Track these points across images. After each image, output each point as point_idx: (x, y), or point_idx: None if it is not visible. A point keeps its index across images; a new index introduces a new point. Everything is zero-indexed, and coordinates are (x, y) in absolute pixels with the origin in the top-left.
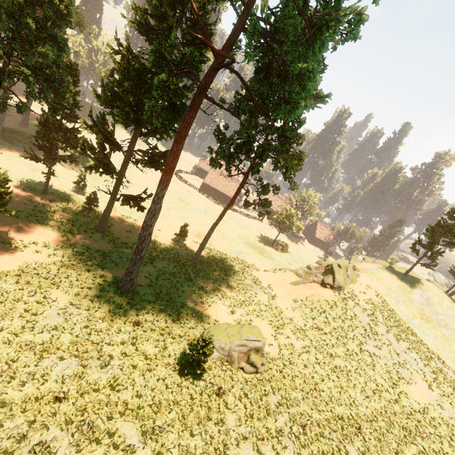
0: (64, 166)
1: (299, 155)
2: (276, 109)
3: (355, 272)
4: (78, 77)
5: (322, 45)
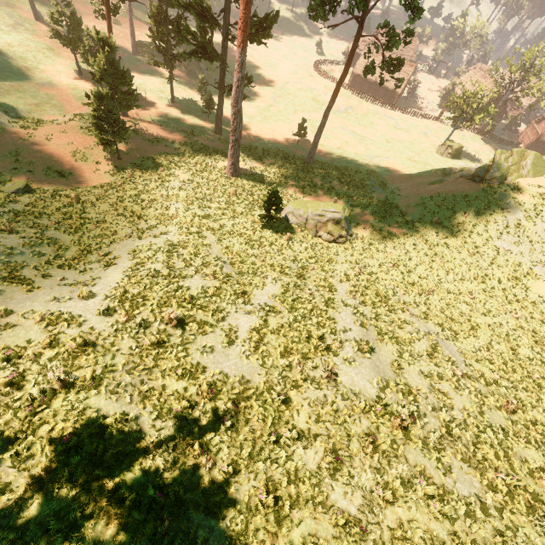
0: (189, 76)
1: None
2: None
3: None
4: None
5: None
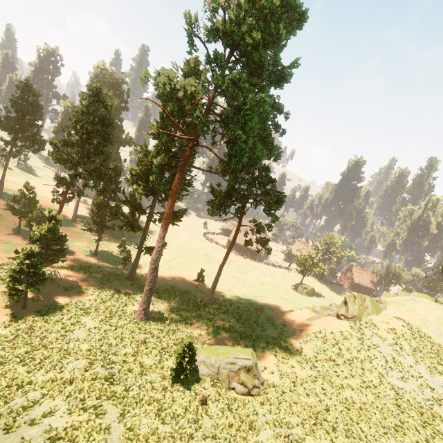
0: (113, 237)
1: (277, 194)
2: (230, 162)
3: (379, 304)
4: (120, 173)
5: (252, 119)
